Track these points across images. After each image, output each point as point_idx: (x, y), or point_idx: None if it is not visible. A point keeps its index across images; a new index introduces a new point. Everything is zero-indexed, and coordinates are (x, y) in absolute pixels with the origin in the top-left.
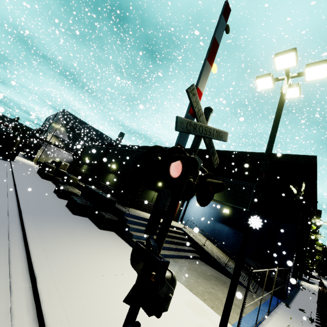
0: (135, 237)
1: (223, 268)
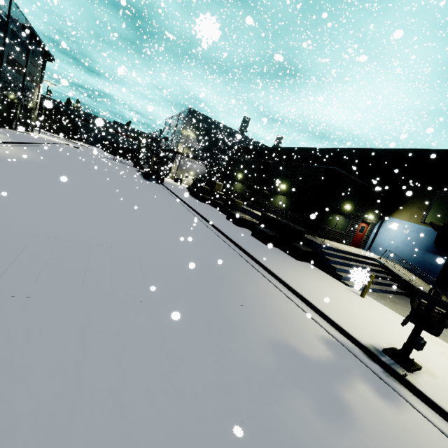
0: (338, 270)
1: None
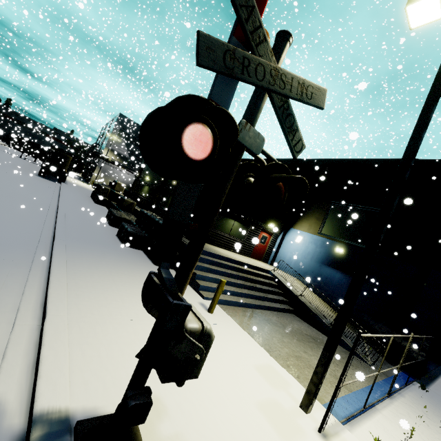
0: (199, 277)
1: (326, 327)
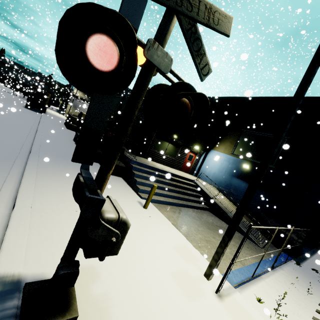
0: (139, 183)
1: None
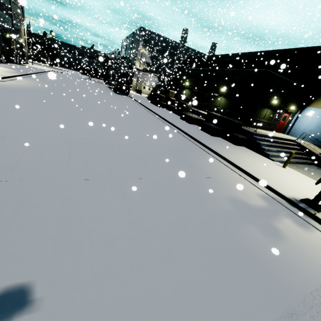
0: (266, 150)
1: None
